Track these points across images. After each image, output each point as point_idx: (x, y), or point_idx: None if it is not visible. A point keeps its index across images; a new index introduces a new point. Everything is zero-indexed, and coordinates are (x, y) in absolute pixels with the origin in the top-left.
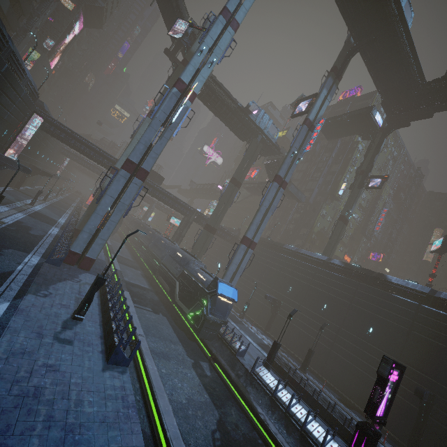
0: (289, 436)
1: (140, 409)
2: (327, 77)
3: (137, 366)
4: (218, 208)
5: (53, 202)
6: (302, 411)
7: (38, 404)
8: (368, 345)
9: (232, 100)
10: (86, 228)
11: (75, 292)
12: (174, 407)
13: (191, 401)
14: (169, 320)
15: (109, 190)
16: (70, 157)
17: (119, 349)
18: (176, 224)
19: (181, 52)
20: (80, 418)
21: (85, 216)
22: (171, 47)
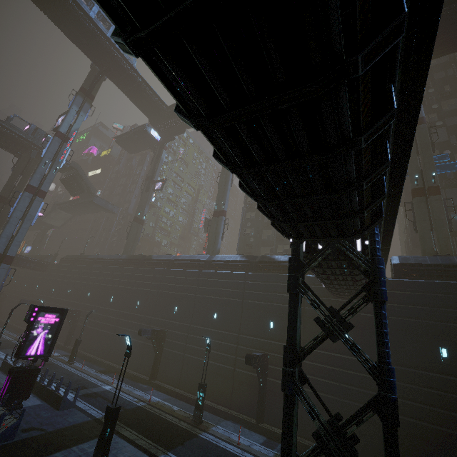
0: None
1: None
2: (75, 96)
3: None
4: None
5: None
6: None
7: None
8: (136, 316)
9: None
10: None
11: None
12: None
13: None
14: None
15: None
16: None
17: None
18: None
19: None
20: None
21: None
22: None
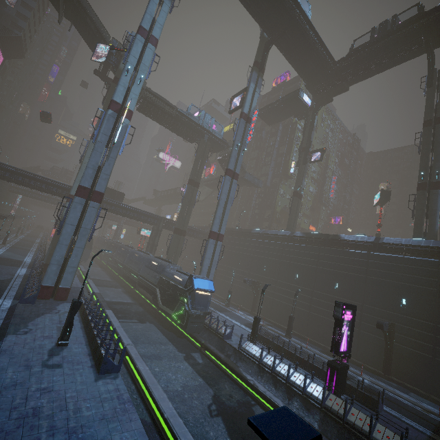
0: (277, 391)
1: (138, 405)
2: (251, 72)
3: (130, 371)
4: (182, 211)
5: (14, 243)
6: (285, 367)
7: (38, 420)
8: (337, 298)
9: (172, 107)
10: (53, 260)
11: (56, 323)
12: (171, 396)
13: (186, 388)
14: (157, 326)
15: (67, 219)
16: (22, 194)
17: (106, 359)
18: (147, 235)
19: (111, 70)
20: (81, 421)
21: (51, 250)
22: (100, 67)
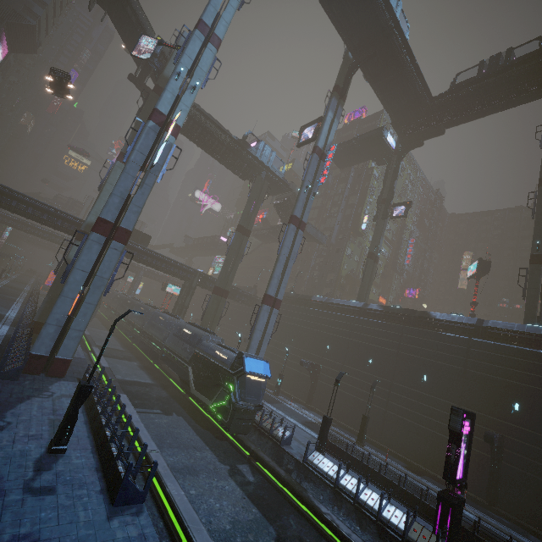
0: (364, 532)
1: None
2: (330, 98)
3: (156, 496)
4: (226, 265)
5: None
6: (373, 495)
7: None
8: (425, 396)
9: (225, 132)
10: (51, 318)
11: (48, 413)
12: (217, 539)
13: (236, 524)
14: (187, 420)
15: (78, 262)
16: (13, 225)
17: (127, 482)
18: (175, 293)
19: (151, 77)
20: None
21: (47, 303)
22: (136, 72)
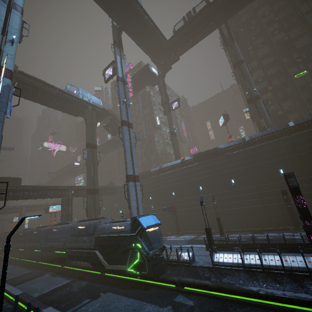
0: (284, 285)
1: None
2: (114, 48)
3: None
4: (89, 172)
5: None
6: (270, 257)
7: None
8: (238, 190)
9: (51, 87)
10: None
11: None
12: None
13: None
14: (114, 292)
15: None
16: None
17: None
18: (57, 210)
19: None
20: None
21: None
22: None
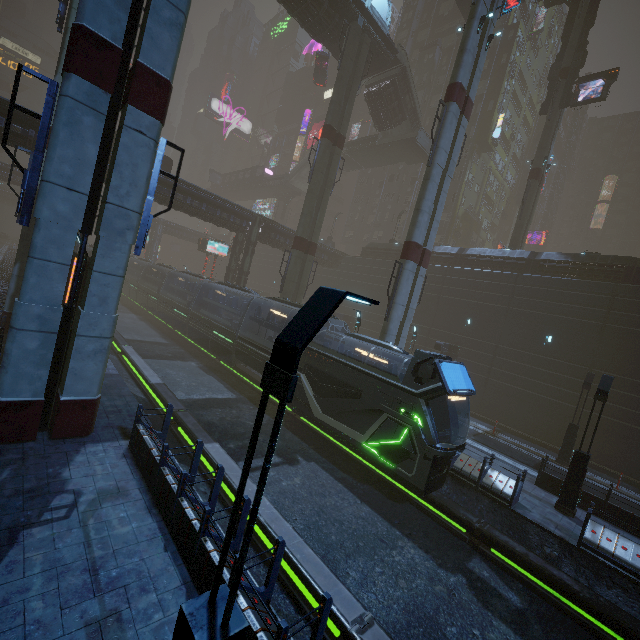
0: None
1: None
2: None
3: None
4: (311, 200)
5: None
6: None
7: None
8: None
9: None
10: (21, 316)
11: (77, 592)
12: None
13: None
14: (326, 469)
15: (50, 165)
16: None
17: None
18: (220, 253)
19: None
20: None
21: (19, 278)
22: None
